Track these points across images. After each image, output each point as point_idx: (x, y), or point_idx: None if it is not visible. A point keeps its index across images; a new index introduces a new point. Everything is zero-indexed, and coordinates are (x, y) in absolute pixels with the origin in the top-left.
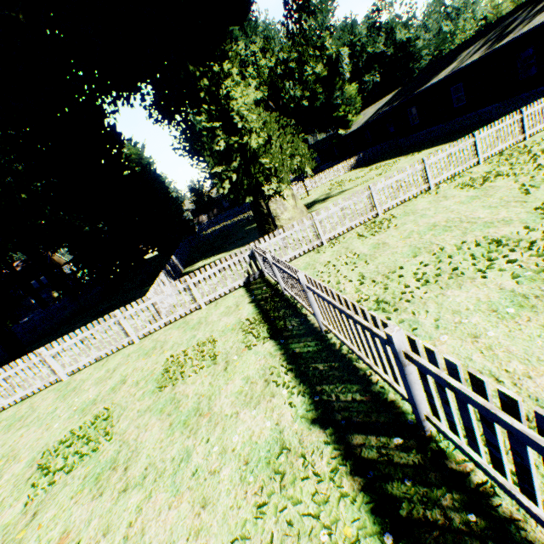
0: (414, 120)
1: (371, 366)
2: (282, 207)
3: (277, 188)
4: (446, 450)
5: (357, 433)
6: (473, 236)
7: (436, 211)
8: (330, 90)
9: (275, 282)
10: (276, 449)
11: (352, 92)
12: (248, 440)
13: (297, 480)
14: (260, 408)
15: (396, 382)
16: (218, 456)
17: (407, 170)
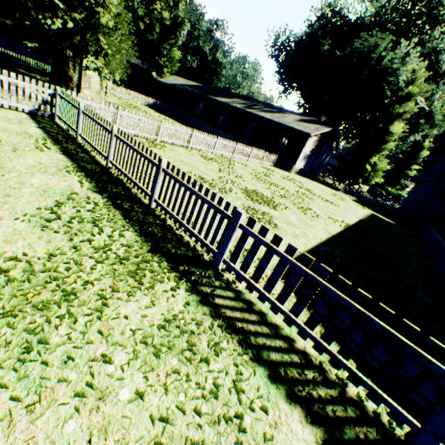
0: (199, 111)
1: (137, 183)
2: (88, 84)
3: (101, 67)
4: (156, 212)
5: (120, 201)
6: (195, 173)
7: (186, 157)
8: (164, 38)
9: (68, 129)
10: (69, 193)
11: (177, 56)
12: (46, 185)
13: (84, 204)
14: (55, 177)
15: (147, 188)
16: (17, 184)
17: (184, 129)
